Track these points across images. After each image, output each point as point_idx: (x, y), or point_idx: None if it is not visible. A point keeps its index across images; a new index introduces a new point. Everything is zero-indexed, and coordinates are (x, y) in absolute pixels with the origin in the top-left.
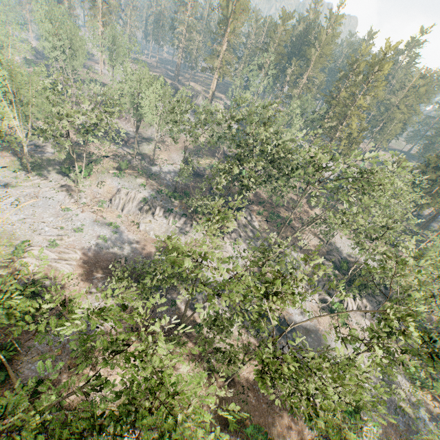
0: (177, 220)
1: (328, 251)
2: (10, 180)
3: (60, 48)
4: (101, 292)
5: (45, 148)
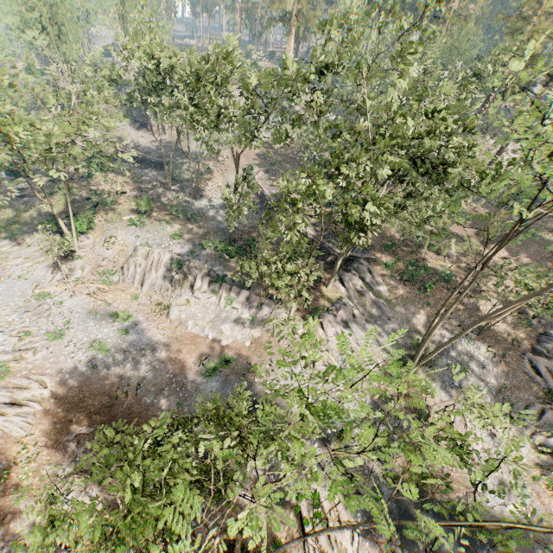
0: (233, 296)
1: (539, 334)
2: None
3: (35, 25)
4: (79, 473)
5: (29, 191)
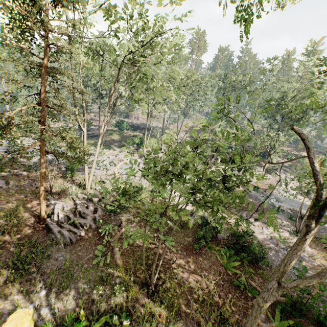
0: None
1: None
2: (90, 152)
3: None
4: (256, 221)
5: (97, 133)
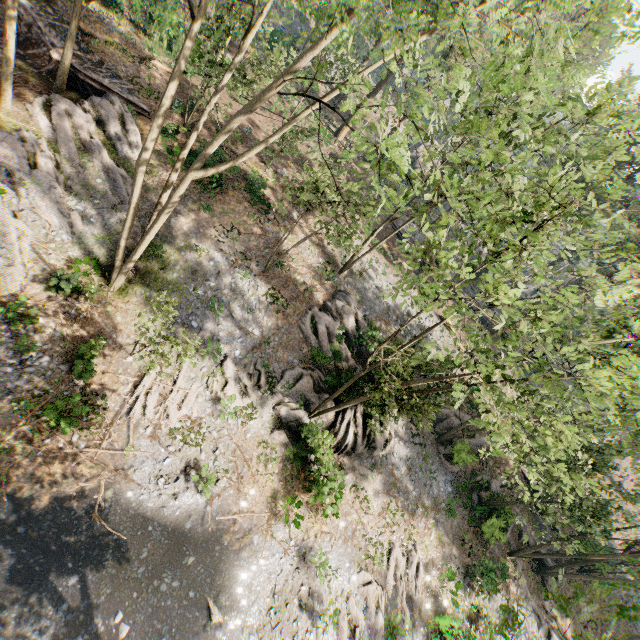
0: None
1: (338, 291)
2: None
3: None
4: None
5: None
